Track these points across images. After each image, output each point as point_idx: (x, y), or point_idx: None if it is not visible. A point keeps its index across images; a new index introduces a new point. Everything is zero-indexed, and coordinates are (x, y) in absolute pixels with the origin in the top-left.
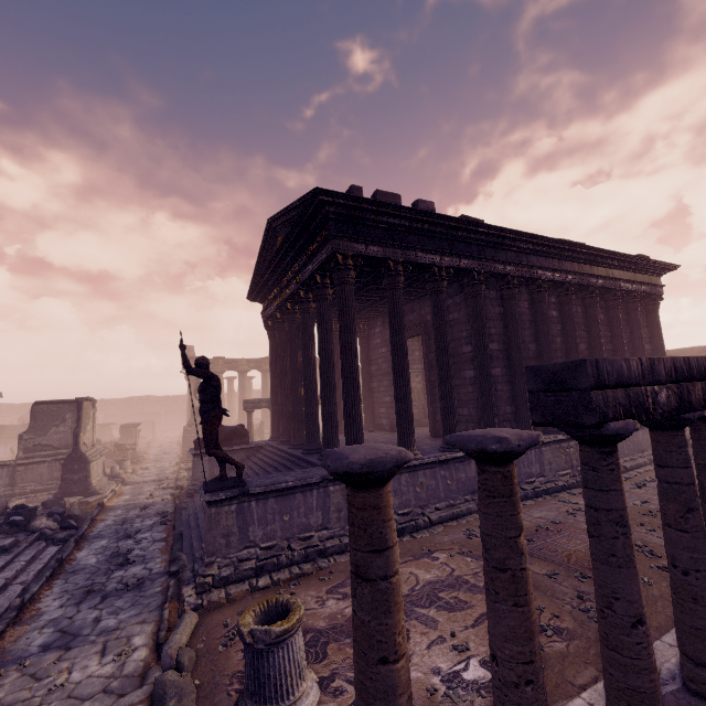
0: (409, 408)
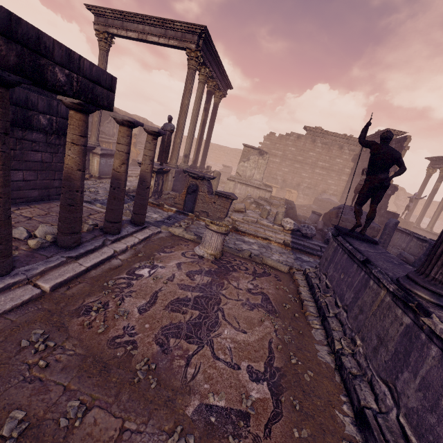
0: None
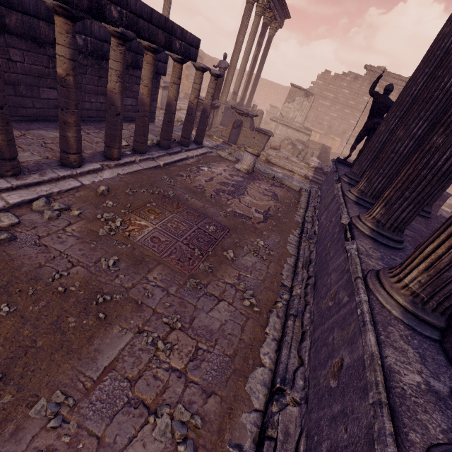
0: (393, 134)
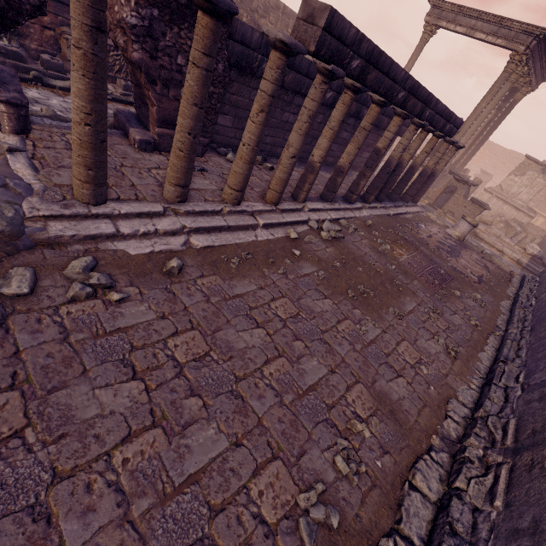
0: None
